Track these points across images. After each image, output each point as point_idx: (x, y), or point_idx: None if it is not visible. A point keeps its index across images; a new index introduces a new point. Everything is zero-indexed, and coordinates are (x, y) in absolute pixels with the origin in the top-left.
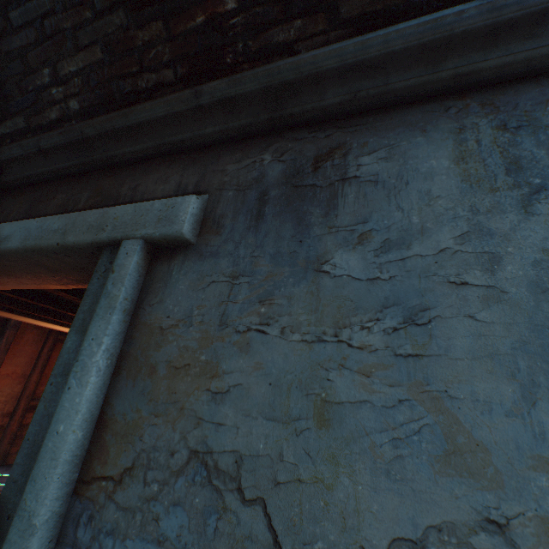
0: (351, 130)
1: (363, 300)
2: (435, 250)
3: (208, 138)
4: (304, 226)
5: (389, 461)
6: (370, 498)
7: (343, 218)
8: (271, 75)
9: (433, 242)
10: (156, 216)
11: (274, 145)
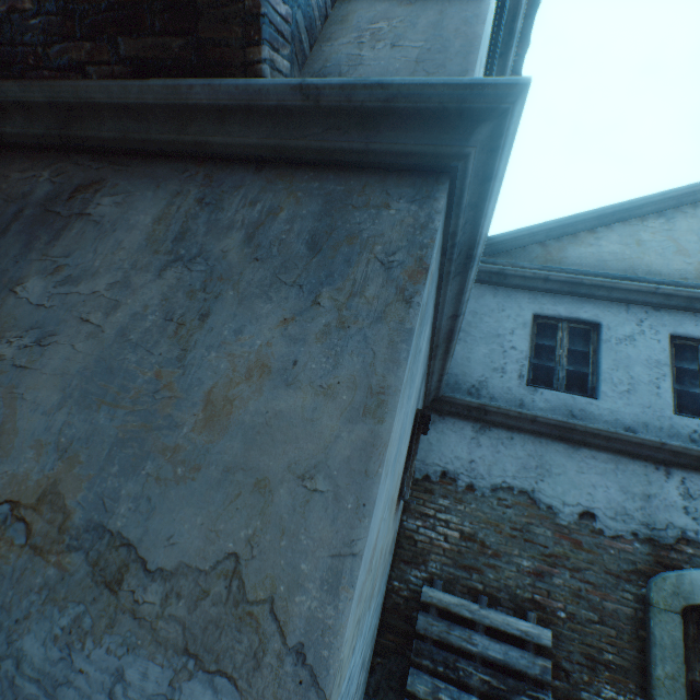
0: (117, 169)
1: (23, 321)
2: (91, 291)
3: (10, 138)
4: (28, 249)
5: None
6: None
7: (58, 249)
8: (56, 92)
9: (95, 284)
10: None
11: (59, 164)
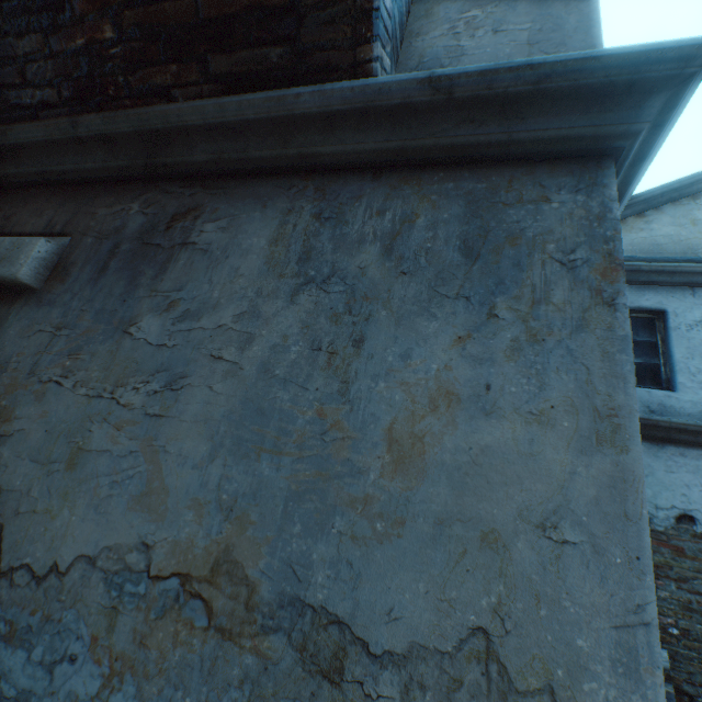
0: (213, 193)
1: (146, 364)
2: (216, 325)
3: (90, 174)
4: (134, 286)
5: (103, 499)
6: (77, 526)
7: (167, 283)
8: (143, 119)
9: (219, 317)
10: (2, 255)
11: (147, 194)
